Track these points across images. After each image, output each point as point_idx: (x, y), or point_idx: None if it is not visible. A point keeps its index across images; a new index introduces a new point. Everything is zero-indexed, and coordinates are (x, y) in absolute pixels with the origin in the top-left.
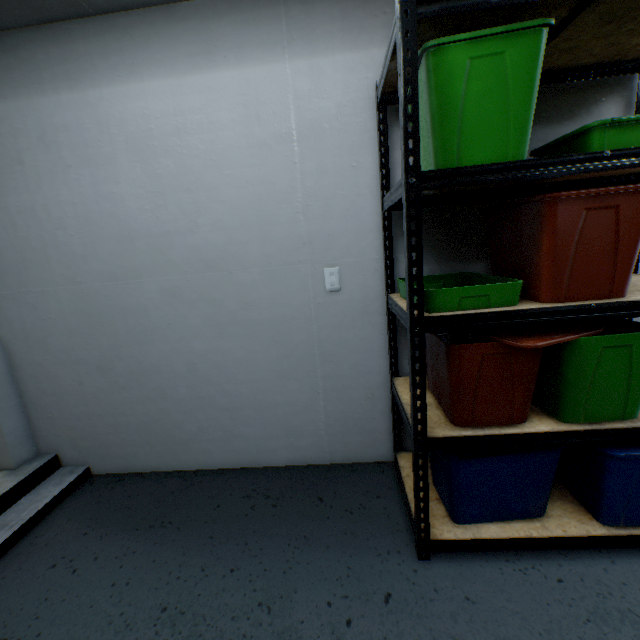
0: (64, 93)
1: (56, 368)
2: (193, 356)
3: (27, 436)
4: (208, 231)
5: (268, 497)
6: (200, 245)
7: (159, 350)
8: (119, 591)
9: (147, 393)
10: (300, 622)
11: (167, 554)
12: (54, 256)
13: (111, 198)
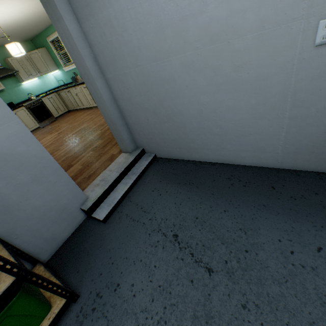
0: None
1: (136, 112)
2: (200, 105)
3: (132, 141)
4: (213, 8)
5: (240, 181)
6: (206, 23)
7: (181, 102)
8: (178, 206)
9: (176, 125)
10: (262, 243)
11: (194, 197)
12: (125, 51)
13: None
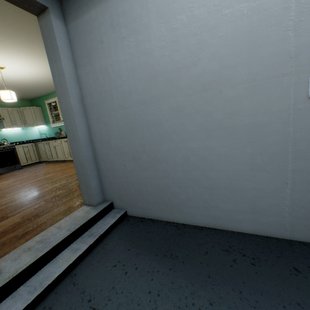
0: None
1: (113, 157)
2: (187, 152)
3: (100, 190)
4: (206, 62)
5: (244, 255)
6: (199, 74)
7: (166, 147)
8: (154, 299)
9: (158, 173)
10: None
11: (180, 280)
12: (114, 94)
13: (145, 52)
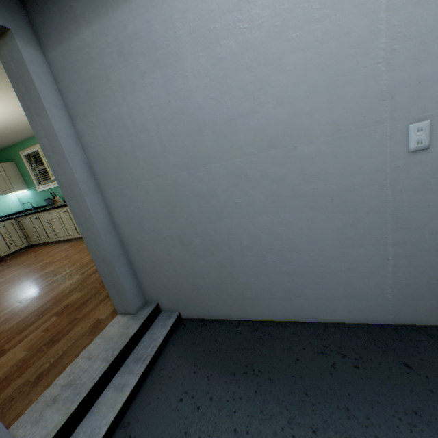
0: (132, 0)
1: (151, 243)
2: (257, 229)
3: (138, 291)
4: (270, 108)
5: (344, 356)
6: (262, 124)
7: (227, 226)
8: None
9: (218, 261)
10: None
11: (270, 406)
12: (140, 156)
13: (179, 95)
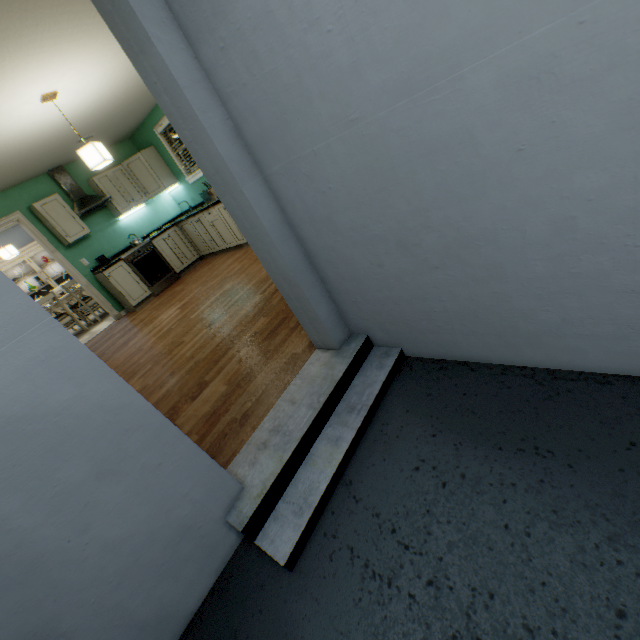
0: None
1: (348, 251)
2: (567, 205)
3: (337, 319)
4: None
5: None
6: None
7: (493, 206)
8: (519, 542)
9: (471, 273)
10: None
11: (571, 508)
12: (313, 89)
13: None
